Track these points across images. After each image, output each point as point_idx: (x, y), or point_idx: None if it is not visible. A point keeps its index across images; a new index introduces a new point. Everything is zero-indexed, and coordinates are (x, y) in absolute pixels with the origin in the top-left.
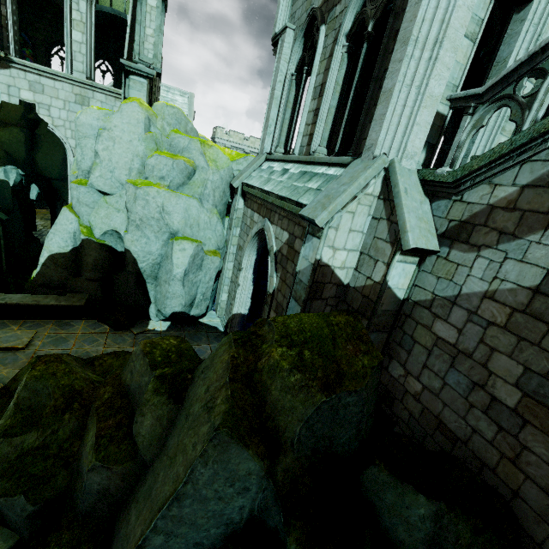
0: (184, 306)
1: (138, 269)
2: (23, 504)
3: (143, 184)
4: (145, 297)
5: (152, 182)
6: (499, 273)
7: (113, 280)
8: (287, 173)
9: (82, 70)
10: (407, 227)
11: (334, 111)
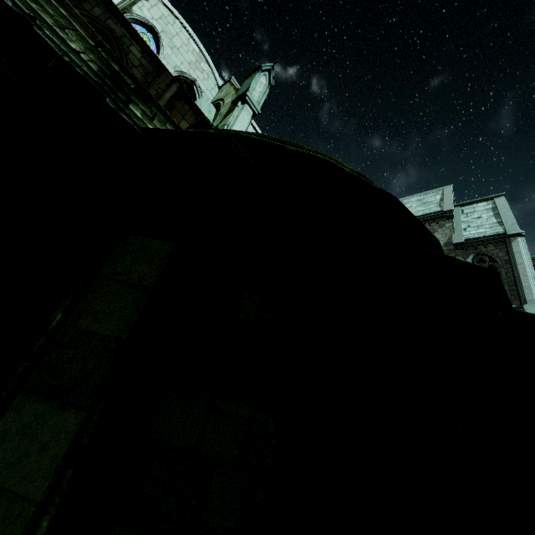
0: None
1: None
2: None
3: None
4: None
5: None
6: None
7: None
8: None
9: None
10: None
11: None
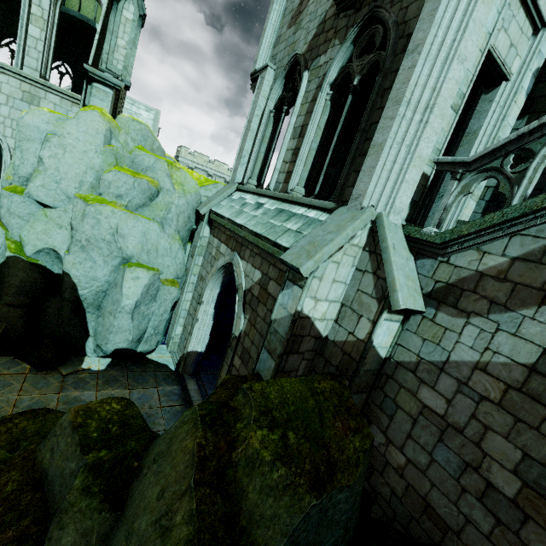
0: (131, 342)
1: (77, 296)
2: None
3: (96, 201)
4: (82, 328)
5: (106, 199)
6: (491, 344)
7: (43, 306)
8: (262, 208)
9: (36, 67)
10: (397, 286)
11: (314, 153)
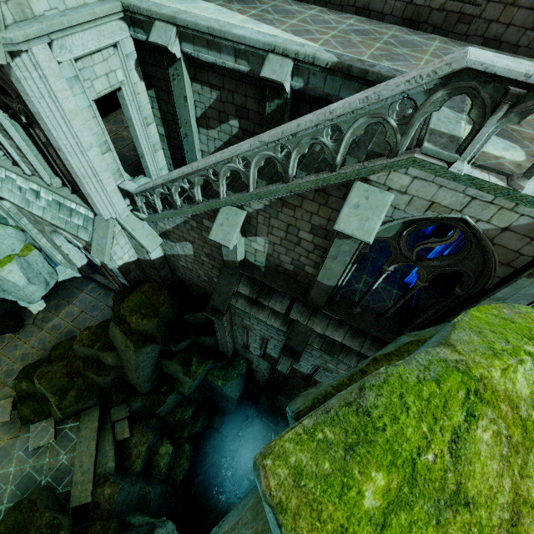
0: (46, 290)
1: None
2: (93, 401)
3: None
4: (8, 303)
5: None
6: (184, 250)
7: None
8: (42, 198)
9: None
10: (145, 246)
11: (40, 156)
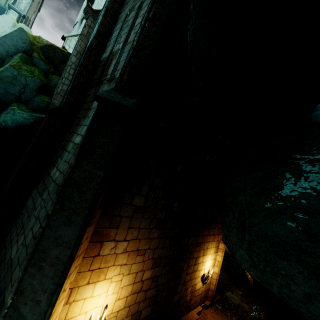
0: None
1: None
2: None
3: None
4: None
5: None
6: None
7: None
8: None
9: None
10: None
11: None
